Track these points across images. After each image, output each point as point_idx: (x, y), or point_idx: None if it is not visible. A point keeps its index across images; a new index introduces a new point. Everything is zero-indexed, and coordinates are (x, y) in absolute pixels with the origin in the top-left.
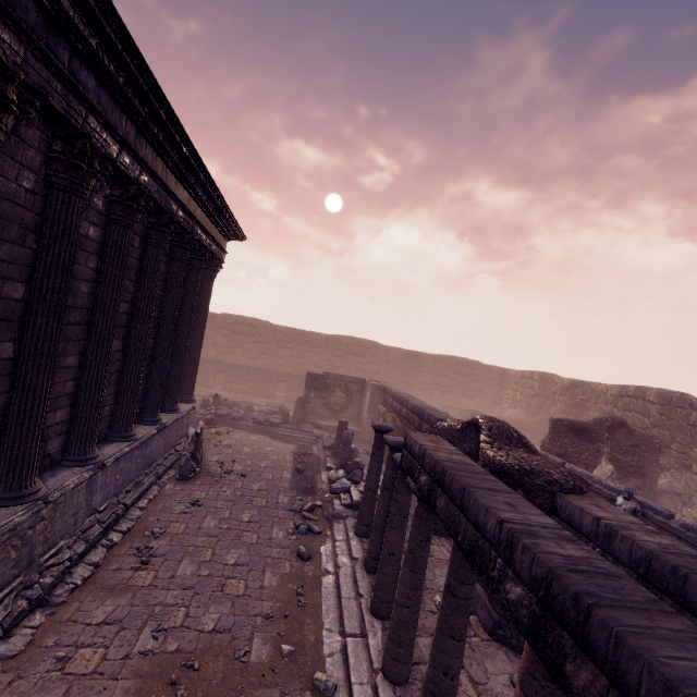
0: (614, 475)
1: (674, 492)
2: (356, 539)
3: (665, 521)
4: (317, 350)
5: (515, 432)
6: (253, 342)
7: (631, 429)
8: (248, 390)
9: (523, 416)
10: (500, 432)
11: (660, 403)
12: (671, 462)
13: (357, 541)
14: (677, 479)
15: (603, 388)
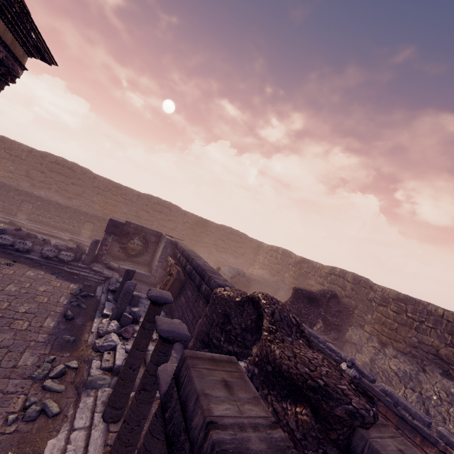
0: (322, 328)
1: (353, 342)
2: (101, 427)
3: (370, 384)
4: (129, 202)
5: (294, 318)
6: (70, 183)
7: (339, 300)
8: (54, 224)
9: (267, 276)
10: (282, 318)
11: (353, 282)
12: (353, 321)
13: (101, 431)
14: (355, 333)
15: (320, 266)
